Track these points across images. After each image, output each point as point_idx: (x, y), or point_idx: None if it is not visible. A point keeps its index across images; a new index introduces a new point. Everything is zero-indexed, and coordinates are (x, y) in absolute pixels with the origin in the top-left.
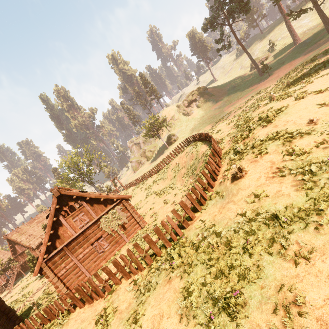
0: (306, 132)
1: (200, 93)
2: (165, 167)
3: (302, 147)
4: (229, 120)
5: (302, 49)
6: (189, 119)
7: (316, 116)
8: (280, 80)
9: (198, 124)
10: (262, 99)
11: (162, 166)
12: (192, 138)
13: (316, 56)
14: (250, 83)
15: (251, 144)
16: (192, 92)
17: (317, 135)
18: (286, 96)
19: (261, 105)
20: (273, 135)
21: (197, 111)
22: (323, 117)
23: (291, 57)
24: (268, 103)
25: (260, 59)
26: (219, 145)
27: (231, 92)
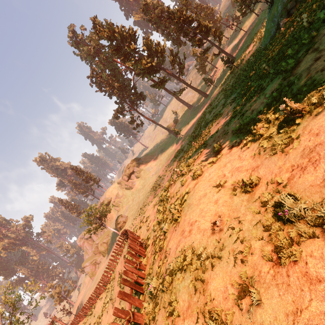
0: (215, 256)
1: (135, 165)
2: (111, 278)
3: (219, 302)
4: (155, 198)
5: (196, 111)
6: (133, 192)
7: (218, 210)
8: (190, 140)
9: (142, 196)
10: (182, 161)
11: (108, 277)
12: (126, 232)
13: (205, 115)
14: (172, 144)
15: (164, 272)
16: (128, 166)
17: (230, 264)
18: (188, 171)
19: (172, 182)
20: (180, 260)
21: (138, 181)
22: (225, 213)
23: (191, 118)
24: (176, 180)
25: (172, 124)
26: (141, 259)
27: (161, 155)
